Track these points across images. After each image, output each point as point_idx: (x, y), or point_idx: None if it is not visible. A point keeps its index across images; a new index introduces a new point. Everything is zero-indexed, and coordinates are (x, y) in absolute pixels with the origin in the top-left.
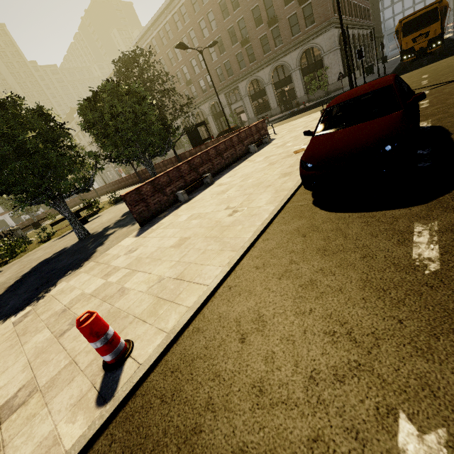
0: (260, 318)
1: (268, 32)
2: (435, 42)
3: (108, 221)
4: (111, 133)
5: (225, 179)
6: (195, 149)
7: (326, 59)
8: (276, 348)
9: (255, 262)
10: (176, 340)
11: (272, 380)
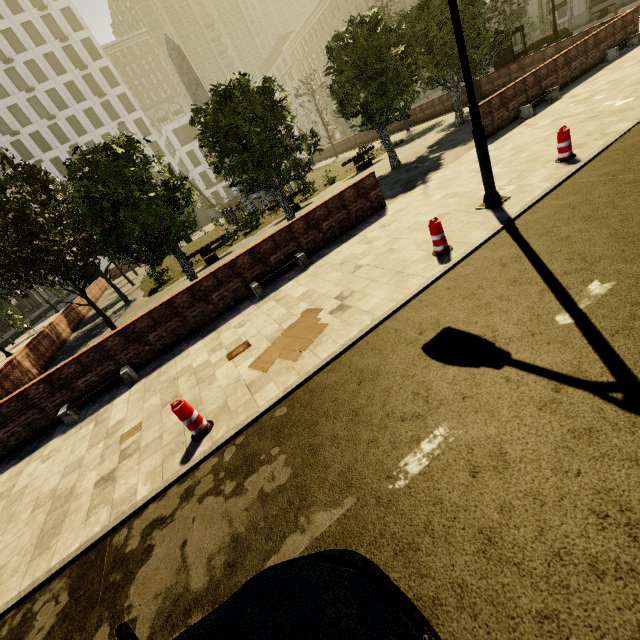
0: None
1: None
2: None
3: (413, 155)
4: (438, 48)
5: (580, 91)
6: (499, 71)
7: None
8: None
9: None
10: (610, 146)
11: None
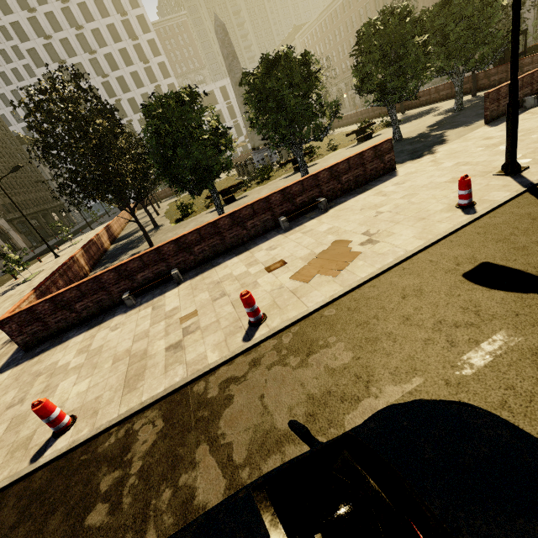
0: None
1: None
2: None
3: (413, 132)
4: (453, 41)
5: None
6: (497, 68)
7: None
8: None
9: None
10: None
11: None
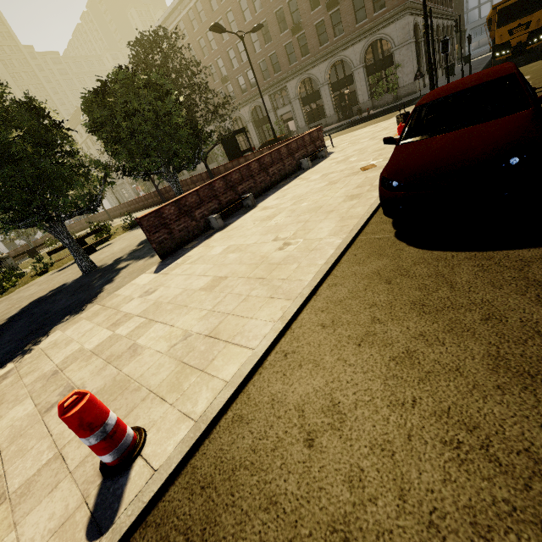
0: (335, 407)
1: (326, 18)
2: (538, 35)
3: (121, 251)
4: (125, 137)
5: (272, 202)
6: (232, 163)
7: (397, 54)
8: (365, 463)
9: (319, 317)
10: (209, 434)
11: (365, 522)
